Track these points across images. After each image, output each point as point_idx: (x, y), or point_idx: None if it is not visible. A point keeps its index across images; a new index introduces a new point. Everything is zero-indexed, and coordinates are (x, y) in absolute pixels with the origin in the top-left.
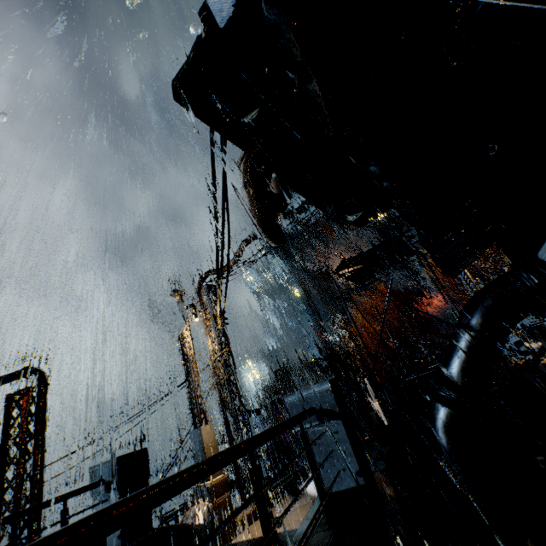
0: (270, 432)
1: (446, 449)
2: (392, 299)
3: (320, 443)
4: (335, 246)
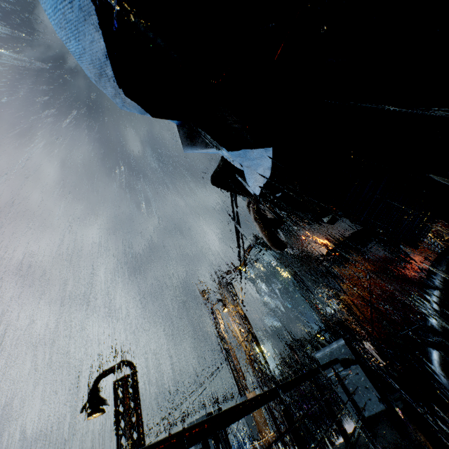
0: (318, 368)
1: (446, 383)
2: (372, 268)
3: (347, 383)
4: (310, 231)
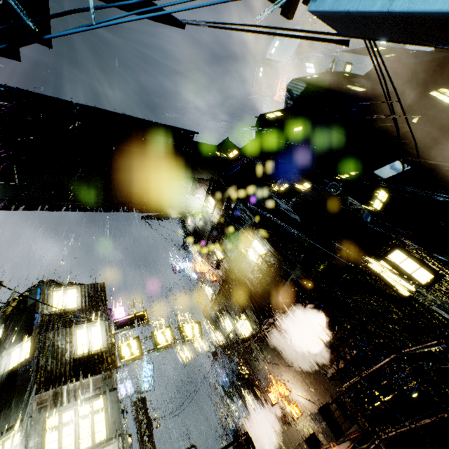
0: None
1: None
2: None
3: None
4: None
